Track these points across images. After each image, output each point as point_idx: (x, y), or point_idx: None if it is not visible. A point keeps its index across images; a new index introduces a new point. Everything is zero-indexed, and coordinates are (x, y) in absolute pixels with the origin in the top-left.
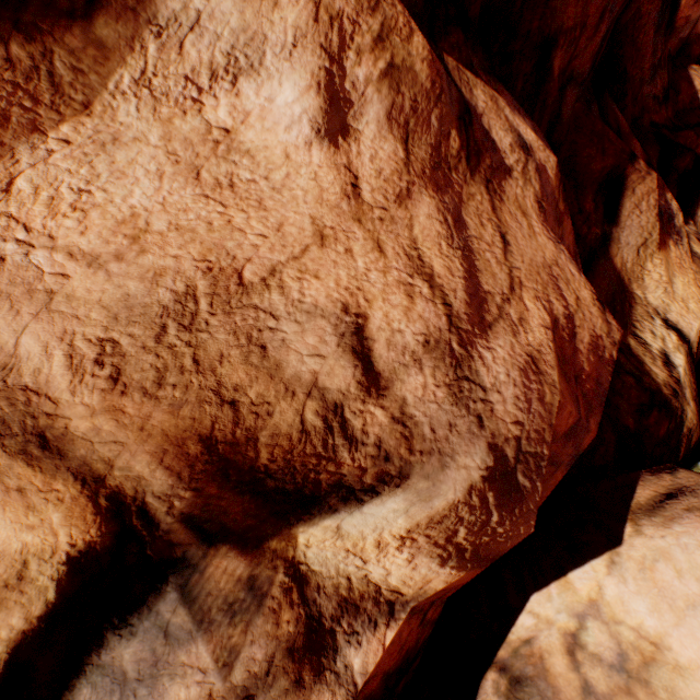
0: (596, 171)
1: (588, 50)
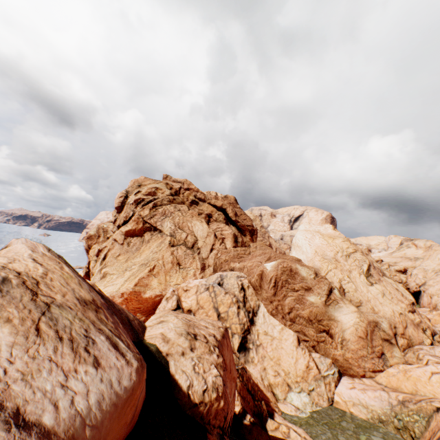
0: None
1: None
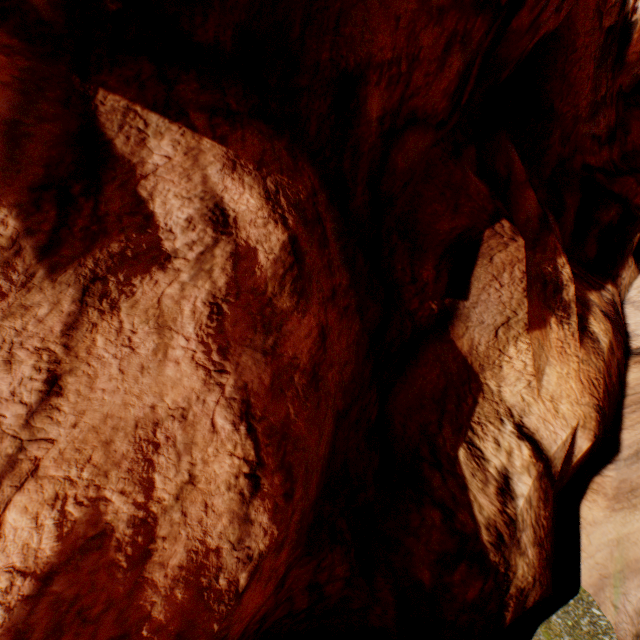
0: (443, 231)
1: (437, 87)
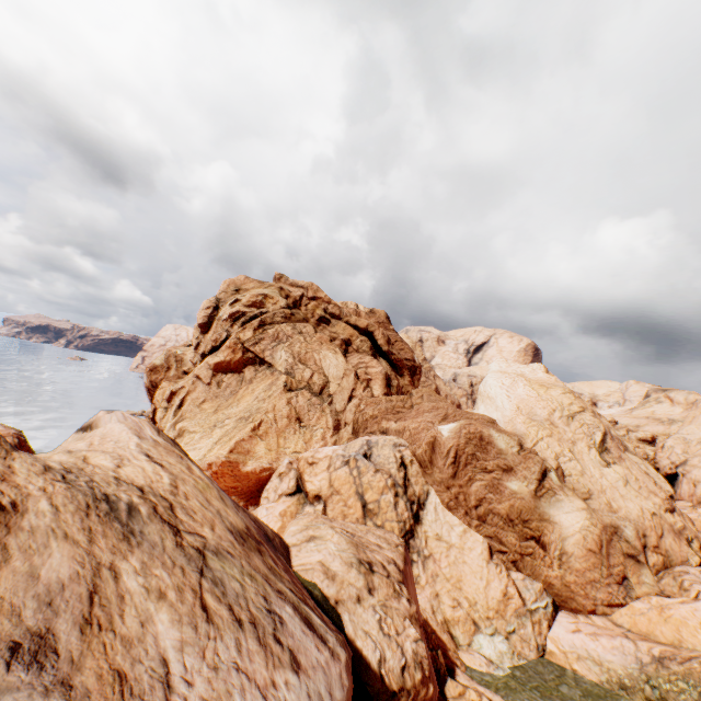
0: None
1: None
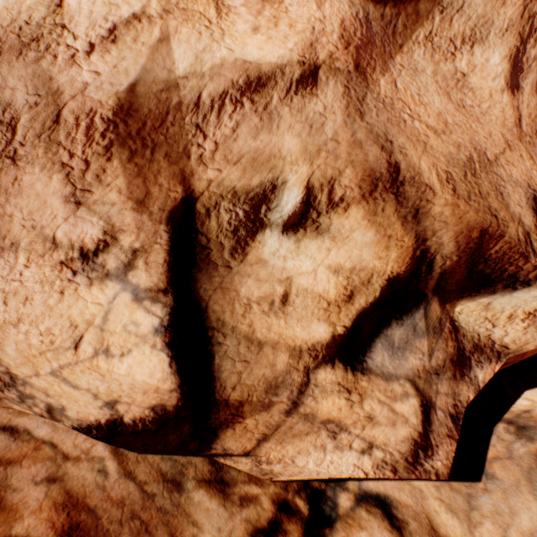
0: None
1: None
